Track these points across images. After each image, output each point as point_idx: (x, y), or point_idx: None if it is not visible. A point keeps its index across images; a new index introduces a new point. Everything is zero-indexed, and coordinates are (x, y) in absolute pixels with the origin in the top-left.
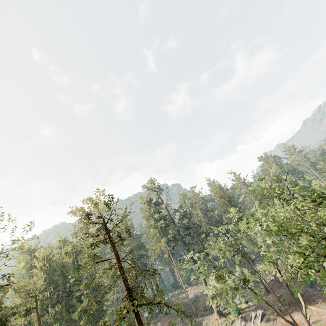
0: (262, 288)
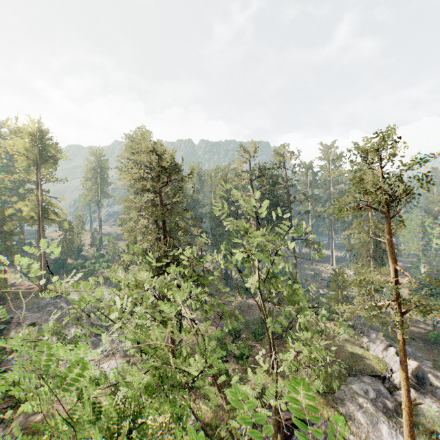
0: None
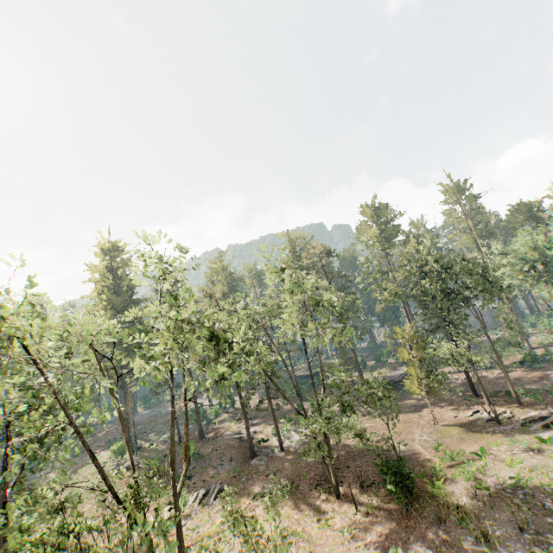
0: (194, 433)
